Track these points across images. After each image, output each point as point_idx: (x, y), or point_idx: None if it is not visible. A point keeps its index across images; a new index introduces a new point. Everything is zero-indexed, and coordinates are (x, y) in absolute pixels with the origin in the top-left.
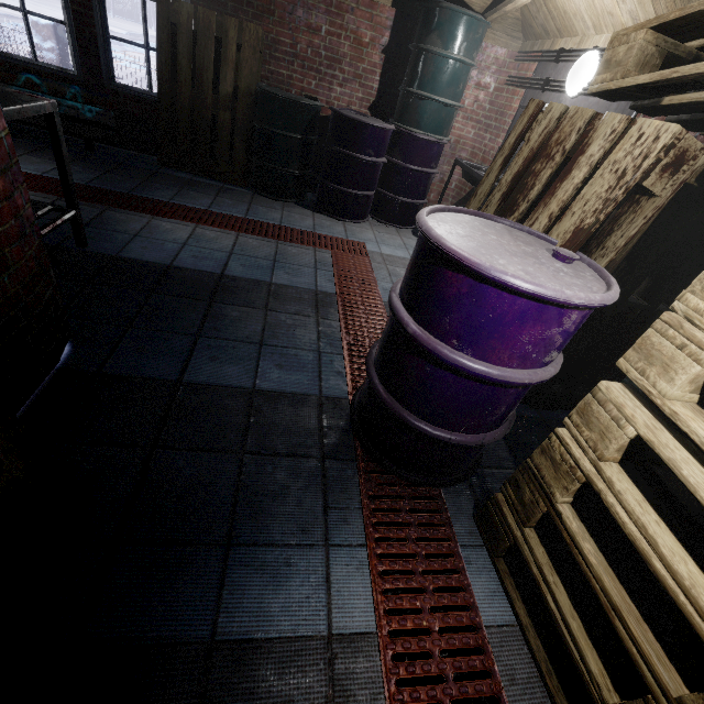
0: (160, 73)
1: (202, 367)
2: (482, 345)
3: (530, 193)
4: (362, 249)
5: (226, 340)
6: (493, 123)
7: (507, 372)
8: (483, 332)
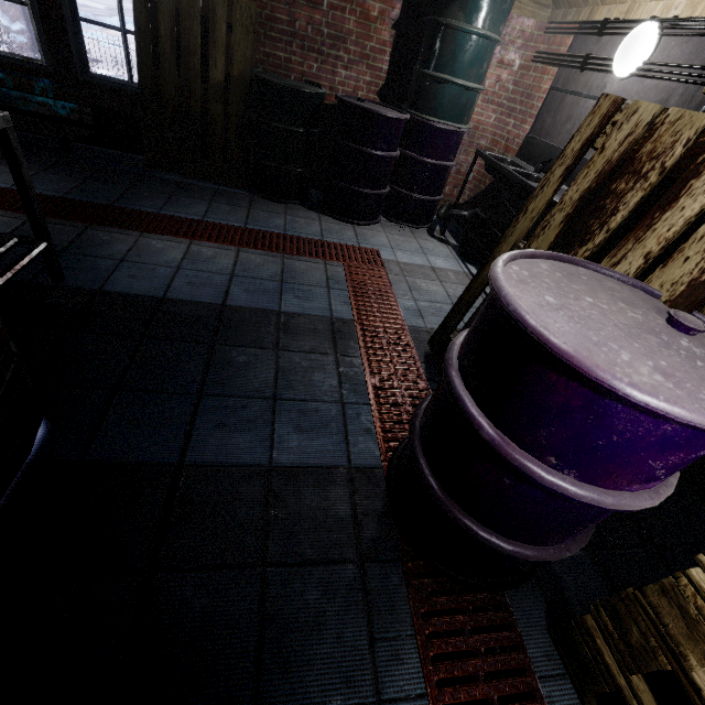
0: (139, 60)
1: (208, 440)
2: (593, 469)
3: (611, 219)
4: (376, 257)
5: (233, 397)
6: (517, 107)
7: (624, 499)
8: (598, 455)
